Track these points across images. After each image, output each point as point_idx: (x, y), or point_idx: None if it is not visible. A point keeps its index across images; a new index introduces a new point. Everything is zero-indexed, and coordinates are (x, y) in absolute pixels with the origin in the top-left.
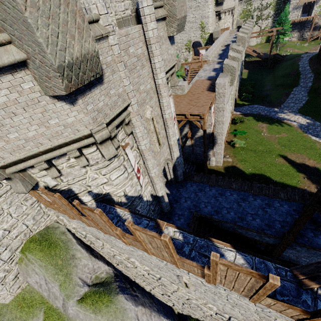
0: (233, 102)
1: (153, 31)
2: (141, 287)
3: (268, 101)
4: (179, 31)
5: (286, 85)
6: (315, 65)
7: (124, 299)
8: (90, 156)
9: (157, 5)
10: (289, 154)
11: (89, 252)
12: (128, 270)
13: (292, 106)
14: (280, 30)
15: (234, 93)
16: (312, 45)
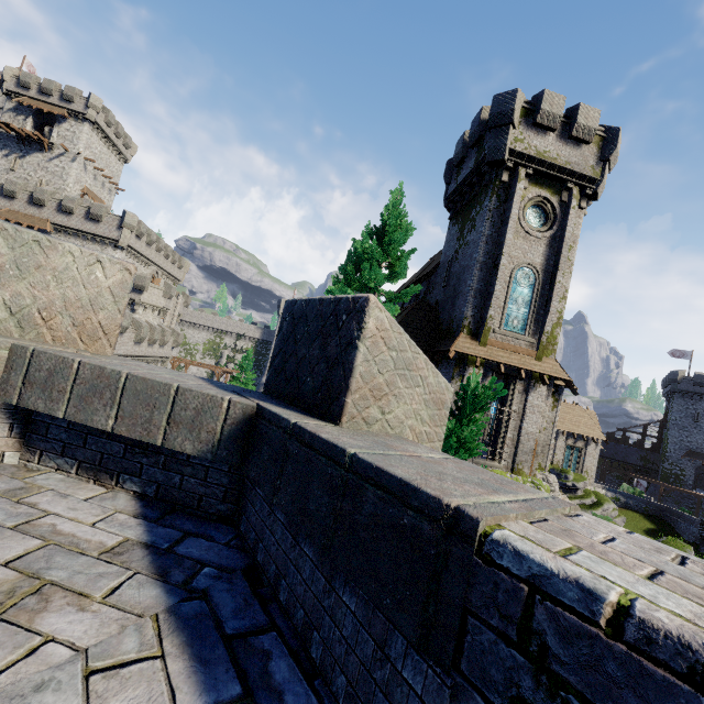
0: None
1: None
2: None
3: None
4: None
5: None
6: None
7: None
8: None
9: None
10: None
11: None
12: None
13: None
14: (242, 377)
15: None
16: None
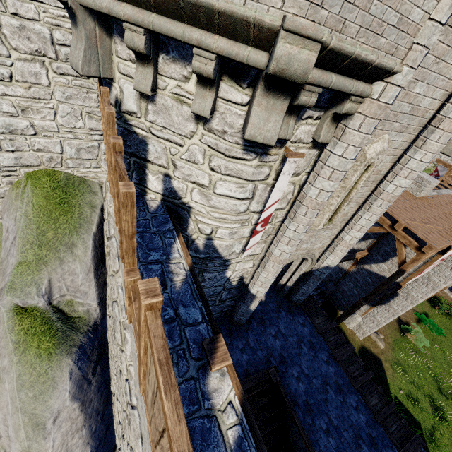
0: None
1: None
2: (108, 375)
3: None
4: None
5: None
6: None
7: (68, 371)
8: (223, 108)
9: None
10: None
11: (95, 261)
12: (112, 340)
13: None
14: None
15: None
16: None
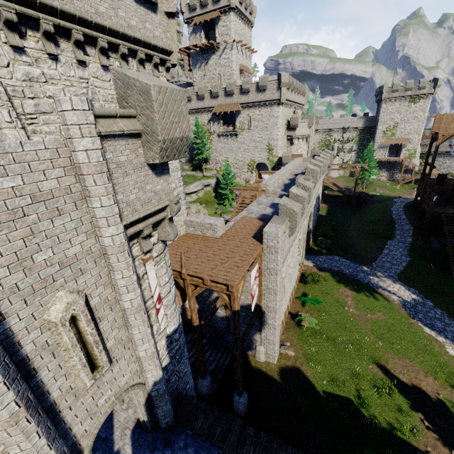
0: (304, 249)
1: (88, 153)
2: None
3: (353, 253)
4: (170, 157)
5: (377, 234)
6: (412, 216)
7: None
8: None
9: (114, 113)
10: (391, 358)
11: None
12: None
13: (388, 267)
14: (365, 167)
15: (304, 237)
16: (405, 188)
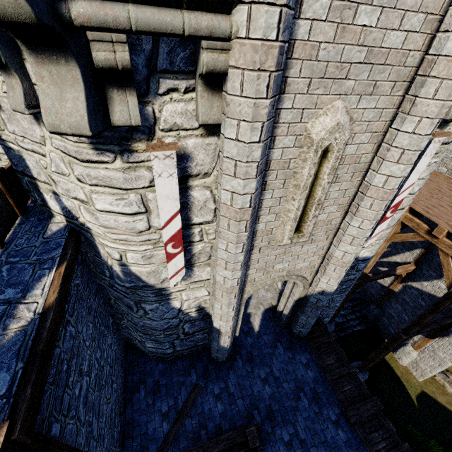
0: None
1: None
2: None
3: None
4: None
5: None
6: None
7: None
8: None
9: None
10: None
11: None
12: None
13: None
14: None
15: None
16: None
